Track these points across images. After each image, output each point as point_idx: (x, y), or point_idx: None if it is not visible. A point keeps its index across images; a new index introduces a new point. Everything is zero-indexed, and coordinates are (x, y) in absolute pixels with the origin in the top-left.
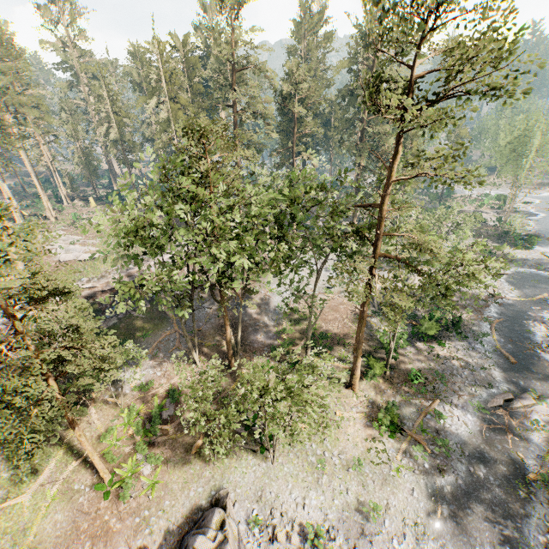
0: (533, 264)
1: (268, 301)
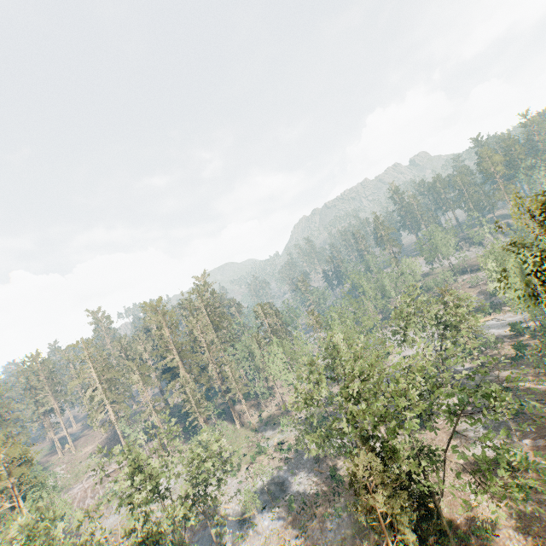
0: (298, 465)
1: (103, 523)
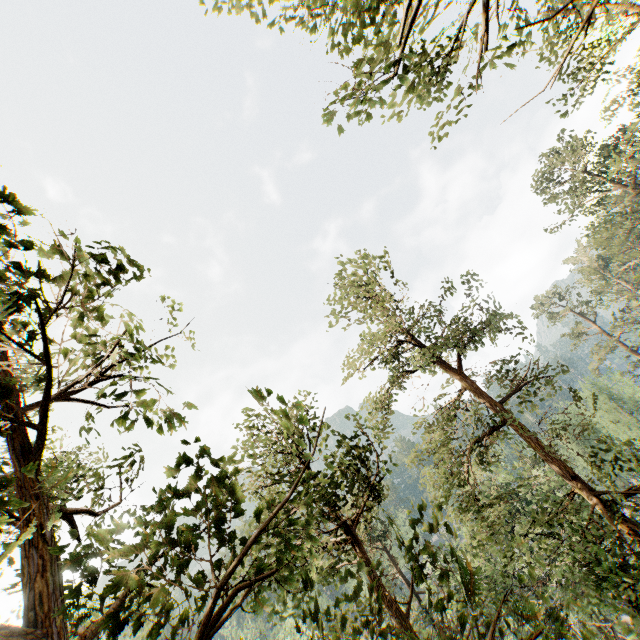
0: None
1: None
